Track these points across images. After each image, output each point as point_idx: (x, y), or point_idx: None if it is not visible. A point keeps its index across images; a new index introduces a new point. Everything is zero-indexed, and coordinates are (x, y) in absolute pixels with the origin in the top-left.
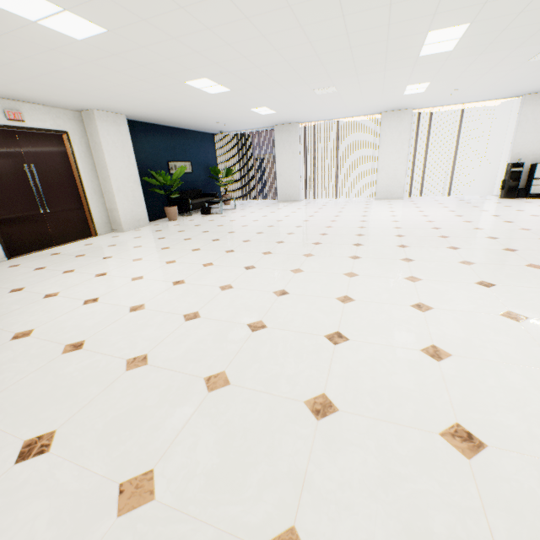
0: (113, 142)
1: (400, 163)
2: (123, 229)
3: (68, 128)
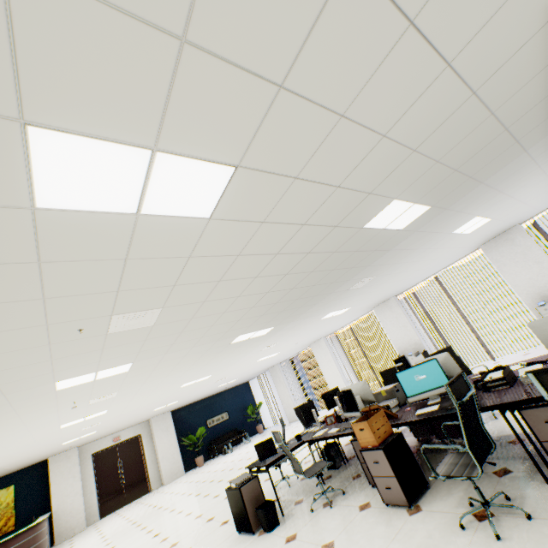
0: (161, 429)
1: (336, 375)
2: (164, 483)
3: (141, 431)
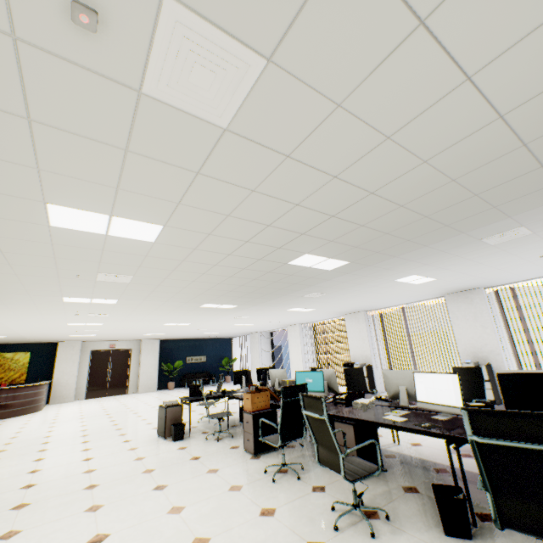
0: (148, 351)
1: (299, 359)
2: (139, 392)
3: (133, 347)
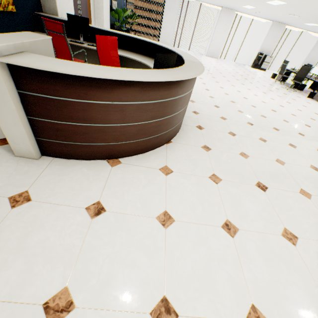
0: None
1: (222, 39)
2: None
3: None
